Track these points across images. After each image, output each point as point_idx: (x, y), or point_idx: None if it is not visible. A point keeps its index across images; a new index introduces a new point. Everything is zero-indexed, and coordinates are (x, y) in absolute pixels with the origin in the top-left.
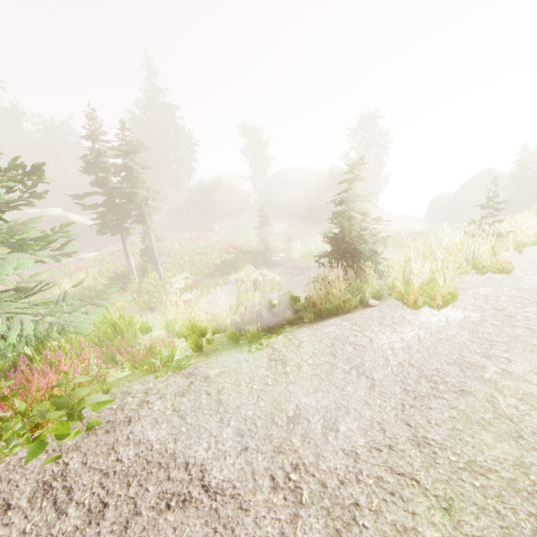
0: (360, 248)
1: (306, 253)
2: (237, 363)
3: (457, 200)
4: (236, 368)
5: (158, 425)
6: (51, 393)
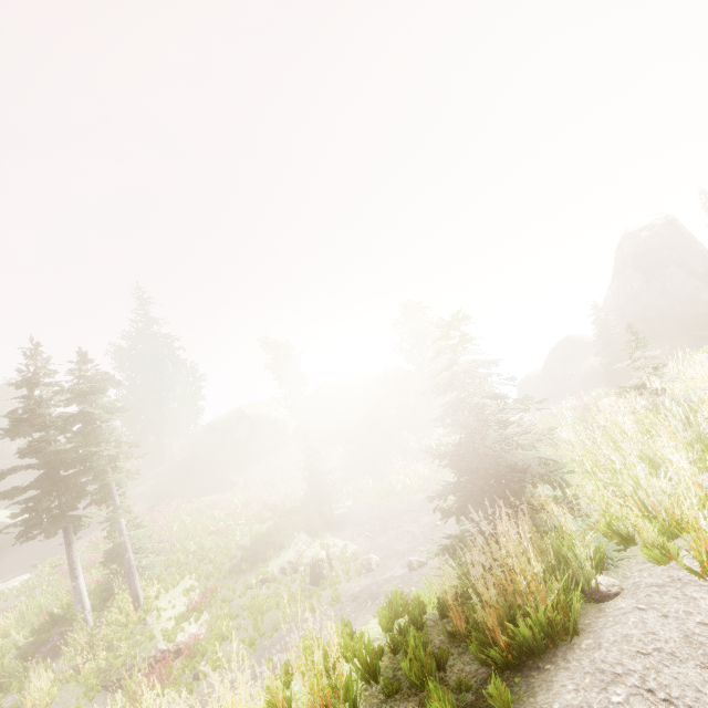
0: (518, 462)
1: (386, 492)
2: None
3: (550, 378)
4: None
5: None
6: None
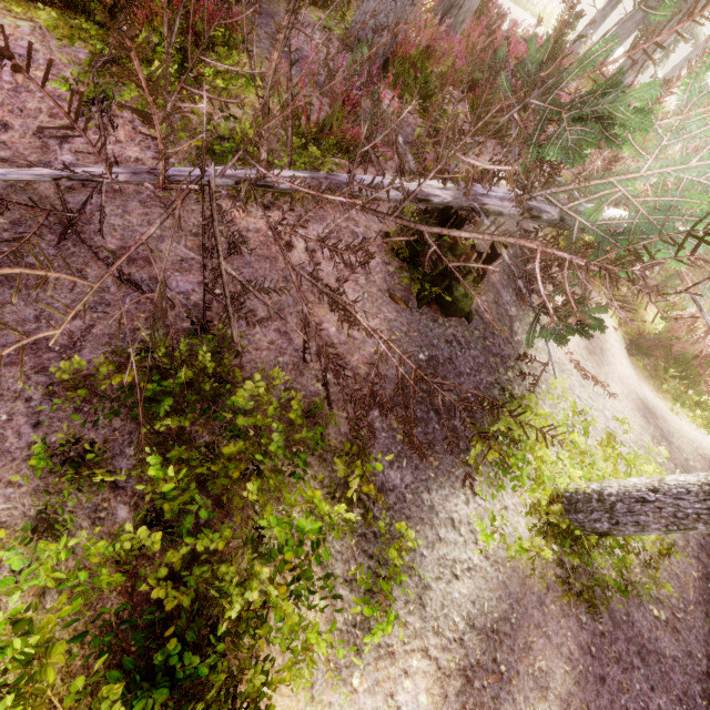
0: None
1: None
2: None
3: None
4: None
5: None
6: None
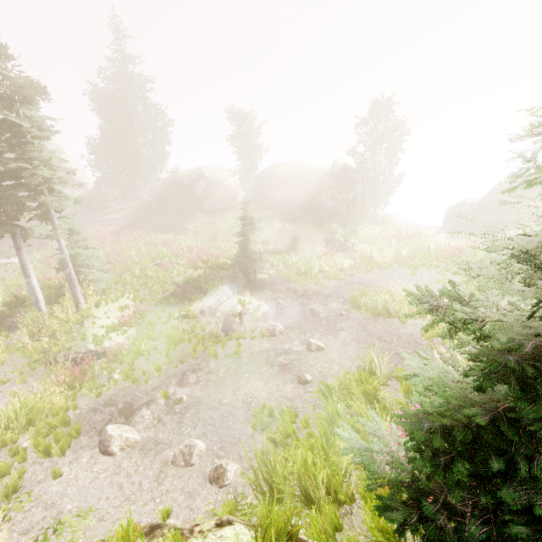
0: None
1: (305, 271)
2: None
3: (485, 209)
4: None
5: None
6: None
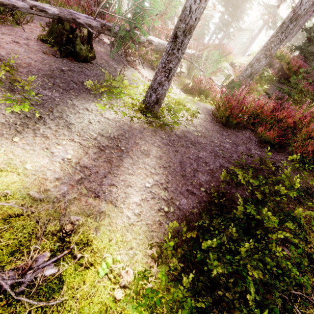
0: (124, 9)
1: None
2: None
3: None
4: None
5: None
6: None
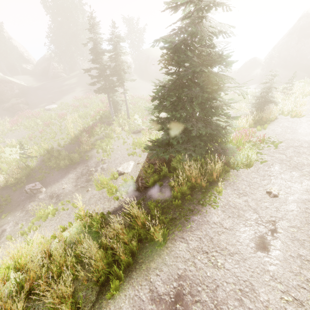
0: (273, 100)
1: None
2: (274, 133)
3: (240, 74)
4: (276, 134)
5: (281, 143)
6: (268, 137)
